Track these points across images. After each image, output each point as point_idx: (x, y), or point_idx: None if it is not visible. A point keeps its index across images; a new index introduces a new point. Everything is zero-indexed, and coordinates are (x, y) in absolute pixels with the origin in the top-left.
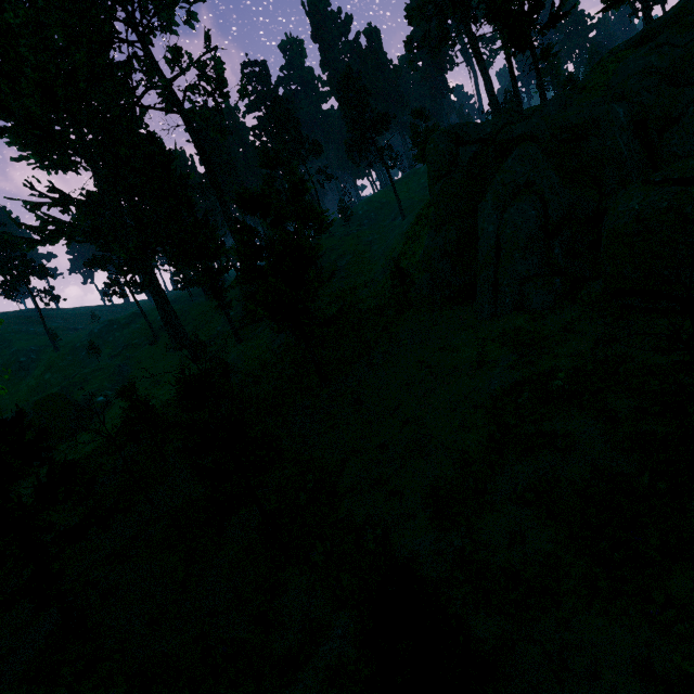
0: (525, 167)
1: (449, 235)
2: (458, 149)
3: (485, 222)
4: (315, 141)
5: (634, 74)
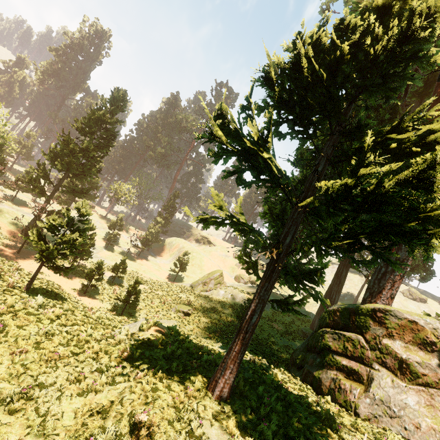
0: None
1: None
2: None
3: None
4: None
5: None
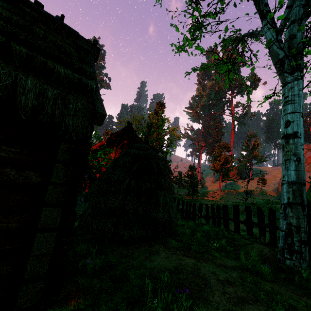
0: None
1: None
2: (307, 151)
3: None
4: None
5: None
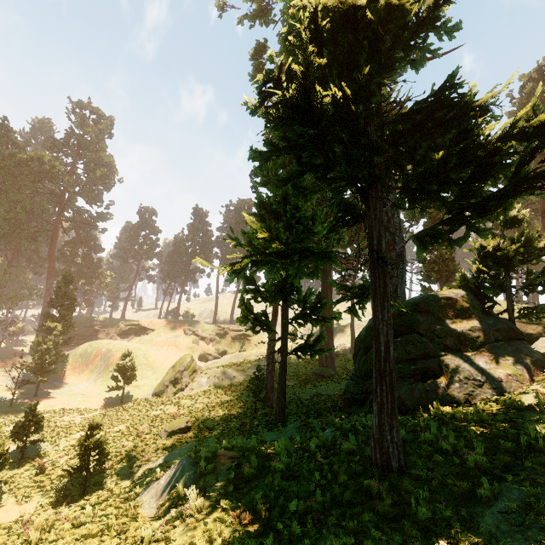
0: None
1: None
2: None
3: None
4: None
5: None
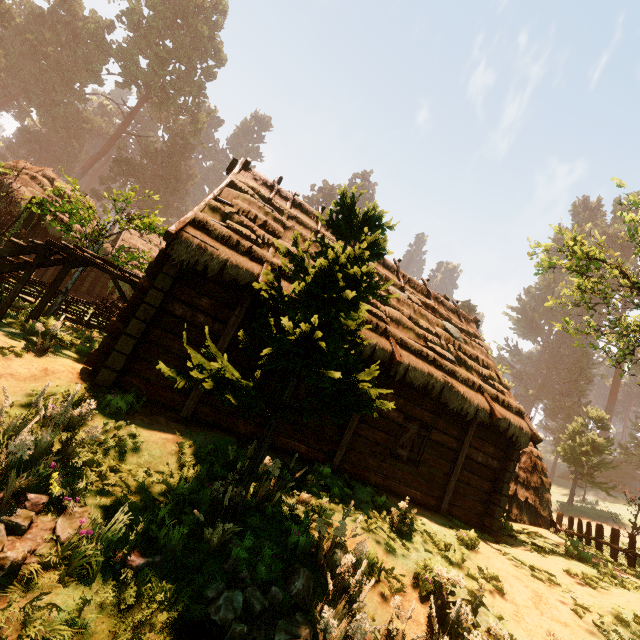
0: None
1: None
2: None
3: None
4: None
5: None
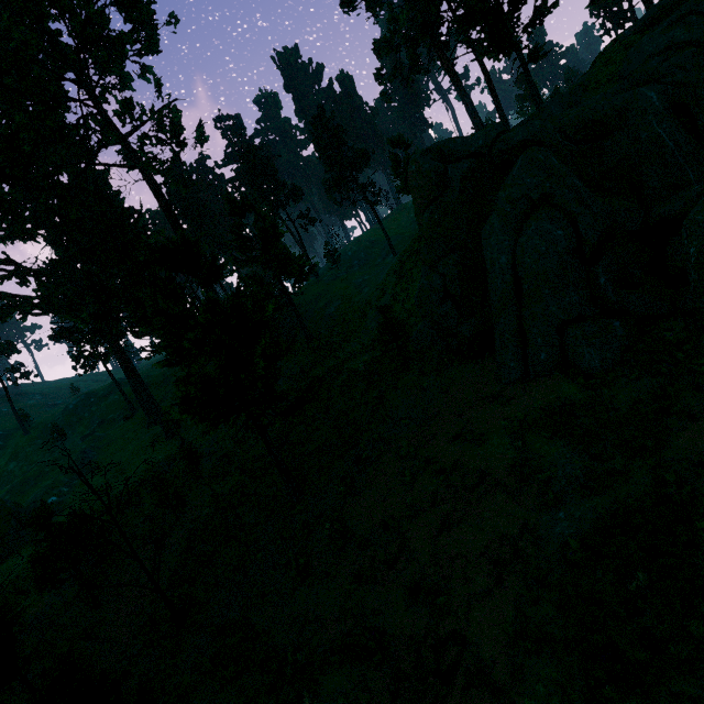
0: (536, 177)
1: (448, 272)
2: (445, 167)
3: (494, 252)
4: (293, 185)
5: (655, 55)
